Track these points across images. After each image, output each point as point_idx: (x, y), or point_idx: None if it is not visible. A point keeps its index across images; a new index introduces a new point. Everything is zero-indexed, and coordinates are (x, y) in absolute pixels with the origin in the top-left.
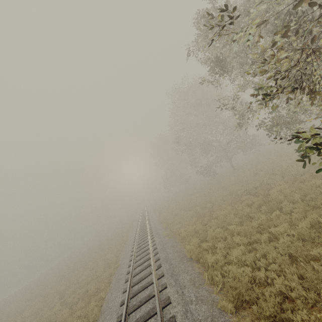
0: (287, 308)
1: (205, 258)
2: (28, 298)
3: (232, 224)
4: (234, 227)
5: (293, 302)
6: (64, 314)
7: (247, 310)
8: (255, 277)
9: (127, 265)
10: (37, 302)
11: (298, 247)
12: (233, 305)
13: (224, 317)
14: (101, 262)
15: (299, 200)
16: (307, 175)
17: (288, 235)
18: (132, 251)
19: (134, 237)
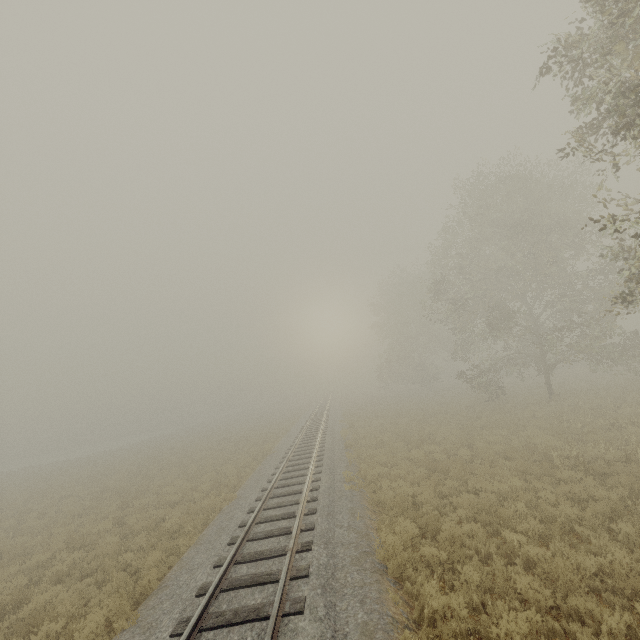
0: None
1: (418, 585)
2: (83, 478)
3: (515, 529)
4: (521, 540)
5: None
6: (109, 543)
7: None
8: None
9: (248, 507)
10: (89, 495)
11: None
12: None
13: None
14: (210, 474)
15: None
16: None
17: None
18: (269, 482)
19: (284, 453)
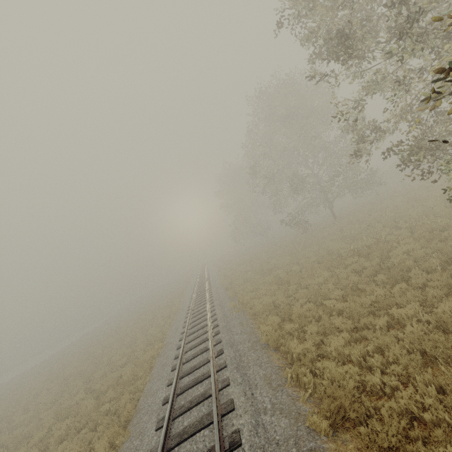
0: (415, 436)
1: (287, 345)
2: (46, 377)
3: (330, 298)
4: (334, 302)
5: (424, 426)
6: (88, 405)
7: (350, 431)
8: (365, 383)
9: (176, 347)
10: (56, 385)
11: (439, 343)
12: (330, 422)
13: (315, 440)
14: (142, 338)
15: (439, 268)
16: (451, 231)
17: (418, 321)
18: (184, 327)
19: (187, 307)
